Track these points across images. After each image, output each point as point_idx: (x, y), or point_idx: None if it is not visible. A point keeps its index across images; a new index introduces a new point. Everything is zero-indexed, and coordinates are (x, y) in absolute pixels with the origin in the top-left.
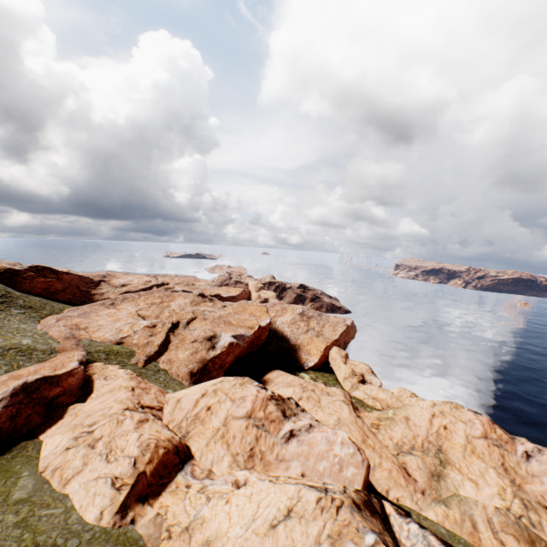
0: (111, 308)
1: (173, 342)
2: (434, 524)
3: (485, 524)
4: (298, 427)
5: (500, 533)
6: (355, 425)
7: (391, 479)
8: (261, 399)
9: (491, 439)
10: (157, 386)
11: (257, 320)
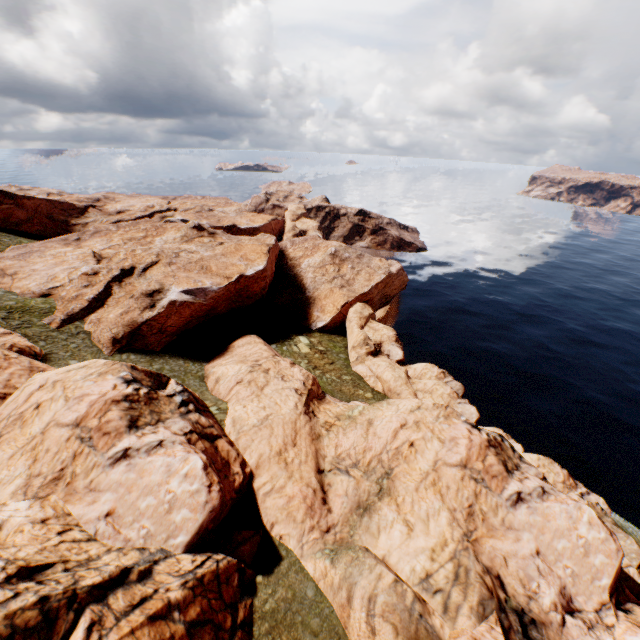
0: (72, 245)
1: (116, 295)
2: (306, 580)
3: (364, 602)
4: (139, 446)
5: (377, 619)
6: (290, 426)
7: (284, 511)
8: (104, 402)
9: (471, 470)
10: (29, 362)
11: (247, 267)
